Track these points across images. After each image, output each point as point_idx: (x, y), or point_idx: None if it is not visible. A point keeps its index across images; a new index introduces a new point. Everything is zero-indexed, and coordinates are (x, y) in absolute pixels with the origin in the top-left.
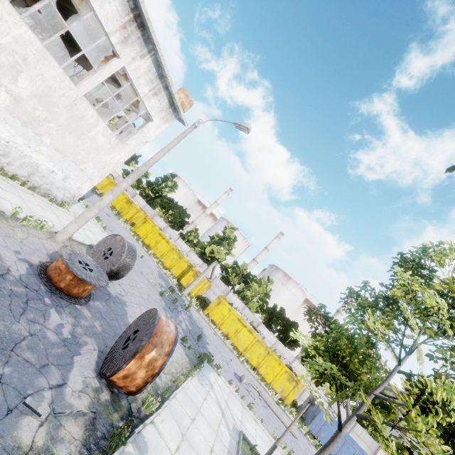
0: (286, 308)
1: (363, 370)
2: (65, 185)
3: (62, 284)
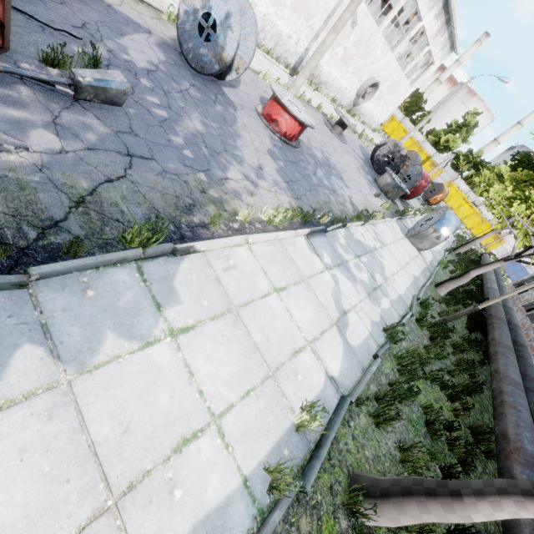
0: None
1: None
2: (377, 120)
3: None
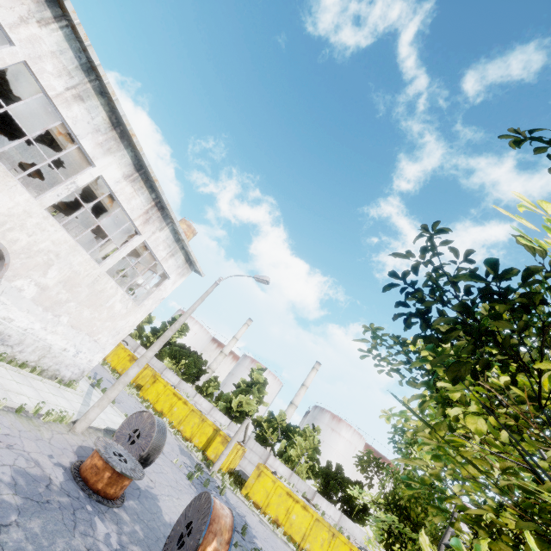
0: (344, 463)
1: (429, 518)
2: (75, 361)
3: (100, 484)
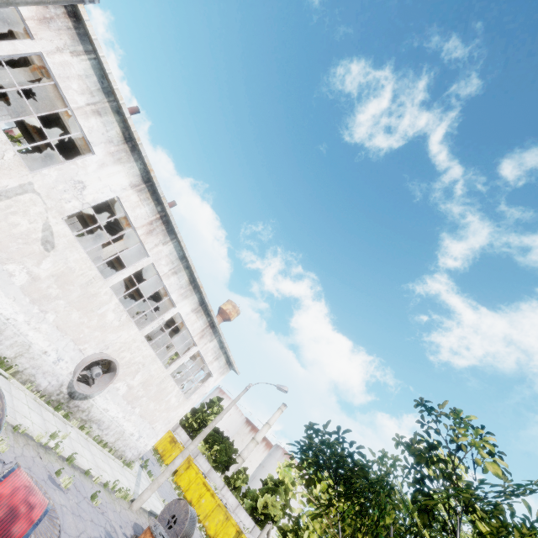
0: None
1: None
2: (136, 444)
3: None
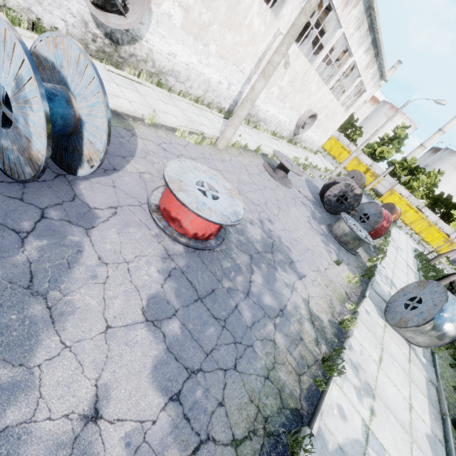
0: (455, 193)
1: None
2: (318, 144)
3: None
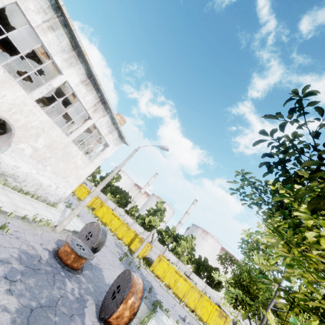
0: (209, 257)
1: (260, 293)
2: (56, 192)
3: (69, 261)
